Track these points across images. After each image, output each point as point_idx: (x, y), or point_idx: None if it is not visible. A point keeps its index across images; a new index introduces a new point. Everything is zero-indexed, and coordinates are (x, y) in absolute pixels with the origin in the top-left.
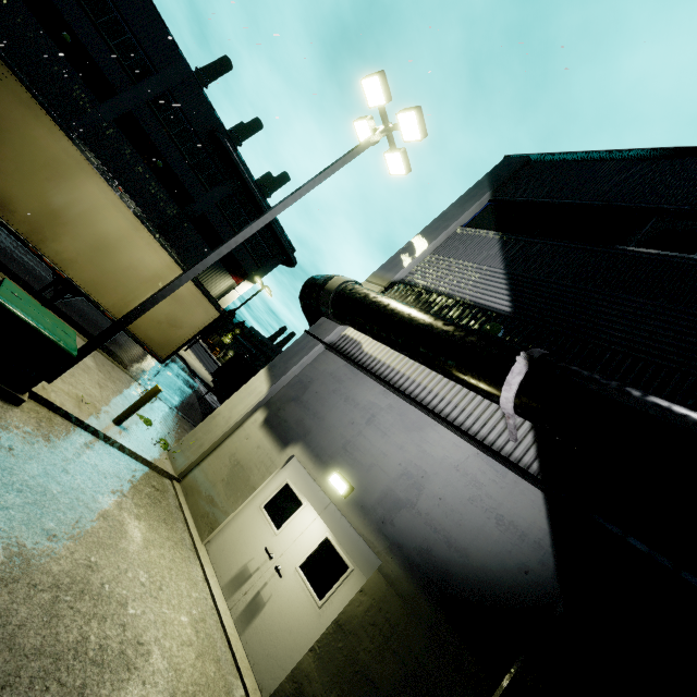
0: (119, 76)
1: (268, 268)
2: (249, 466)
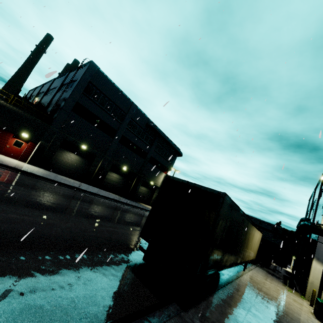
0: (115, 124)
1: (173, 162)
2: None
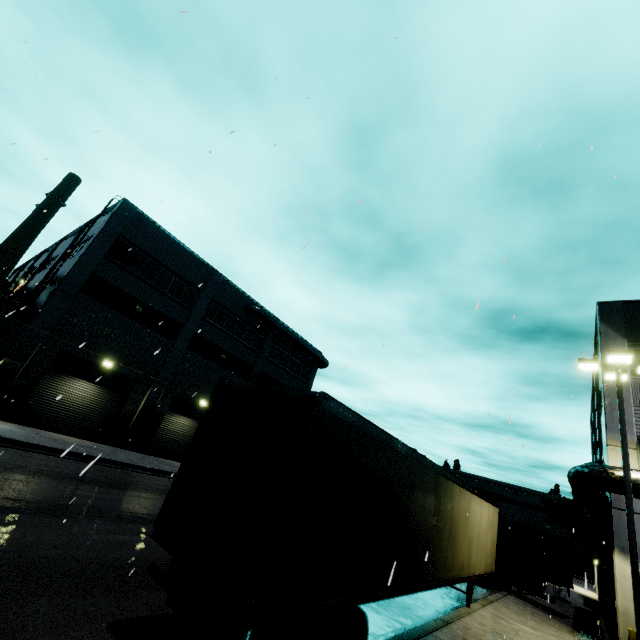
0: (178, 312)
1: (311, 379)
2: None
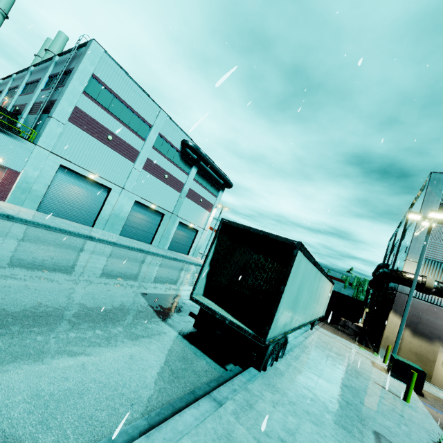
0: (136, 141)
1: (220, 195)
2: (423, 353)
